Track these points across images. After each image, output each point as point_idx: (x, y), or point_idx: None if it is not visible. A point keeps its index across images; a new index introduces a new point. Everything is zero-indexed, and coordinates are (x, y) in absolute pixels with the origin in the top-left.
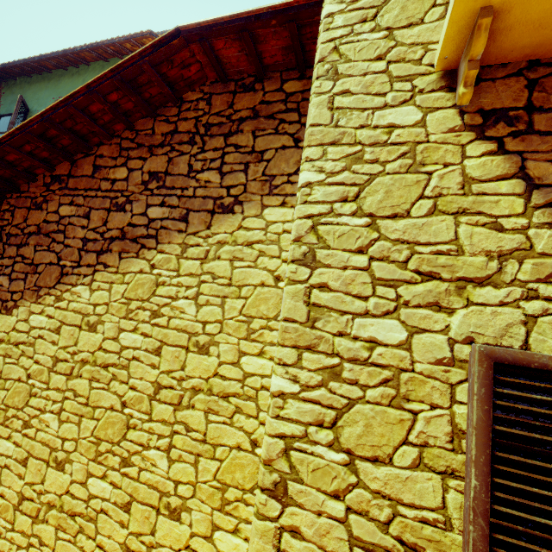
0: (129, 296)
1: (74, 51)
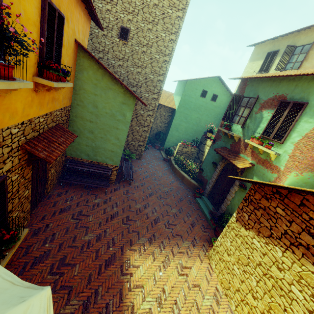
0: (302, 275)
1: (297, 75)
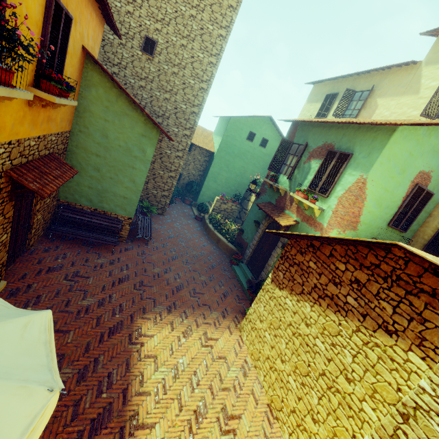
0: (325, 327)
1: (344, 123)
